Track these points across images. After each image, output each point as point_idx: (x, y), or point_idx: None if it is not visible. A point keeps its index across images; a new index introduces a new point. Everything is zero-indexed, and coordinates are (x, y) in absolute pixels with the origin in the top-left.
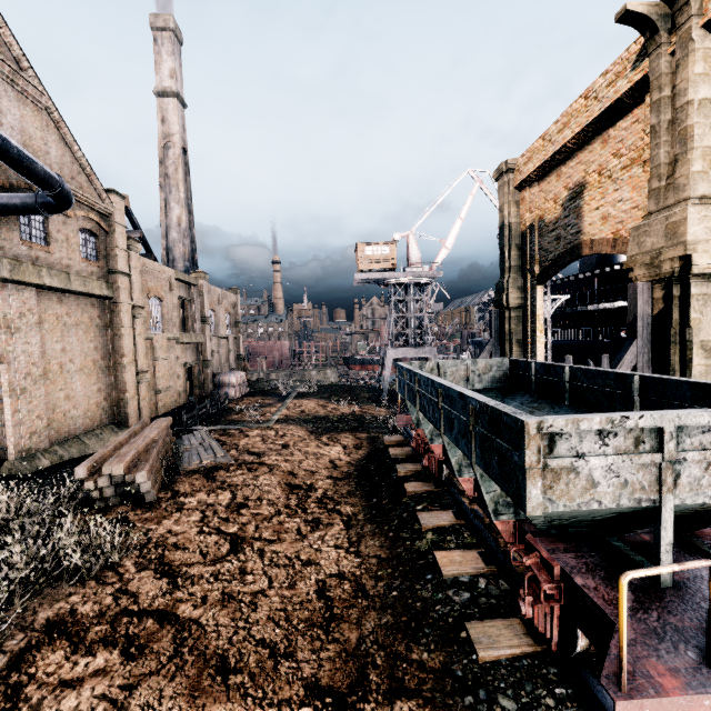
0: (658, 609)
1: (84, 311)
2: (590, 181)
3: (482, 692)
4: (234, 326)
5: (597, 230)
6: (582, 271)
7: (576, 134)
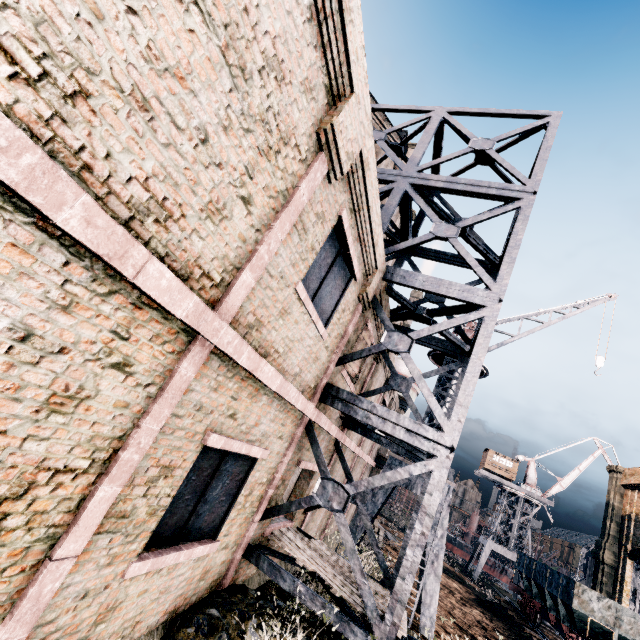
0: None
1: None
2: None
3: None
4: None
5: None
6: None
7: None
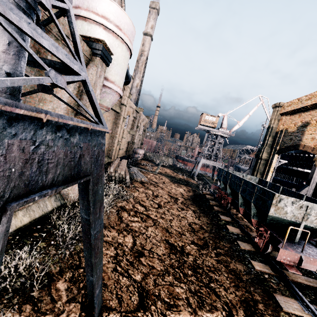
0: (292, 243)
1: (112, 116)
2: (312, 123)
3: (241, 253)
4: (143, 131)
5: (308, 142)
6: (295, 152)
7: (312, 104)
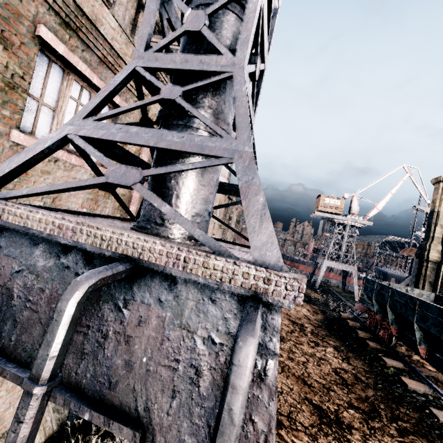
0: None
1: None
2: None
3: None
4: (236, 222)
5: None
6: None
7: None
